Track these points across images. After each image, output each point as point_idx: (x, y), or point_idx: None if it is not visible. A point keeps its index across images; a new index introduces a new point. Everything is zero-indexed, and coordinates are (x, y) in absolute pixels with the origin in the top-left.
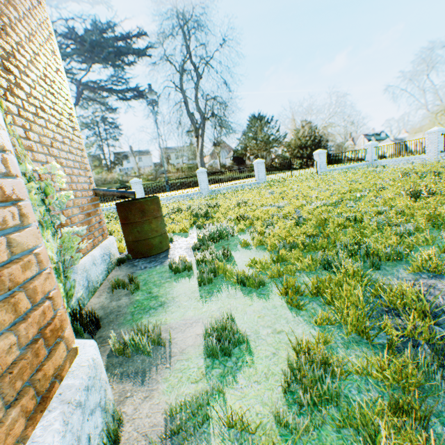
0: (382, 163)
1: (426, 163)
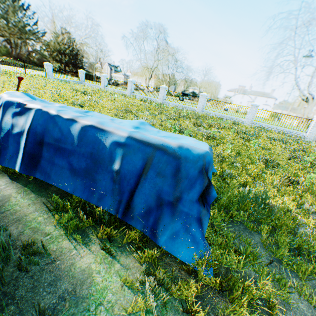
0: (86, 84)
1: (97, 89)
